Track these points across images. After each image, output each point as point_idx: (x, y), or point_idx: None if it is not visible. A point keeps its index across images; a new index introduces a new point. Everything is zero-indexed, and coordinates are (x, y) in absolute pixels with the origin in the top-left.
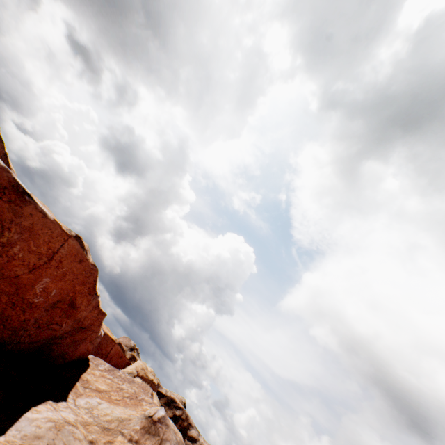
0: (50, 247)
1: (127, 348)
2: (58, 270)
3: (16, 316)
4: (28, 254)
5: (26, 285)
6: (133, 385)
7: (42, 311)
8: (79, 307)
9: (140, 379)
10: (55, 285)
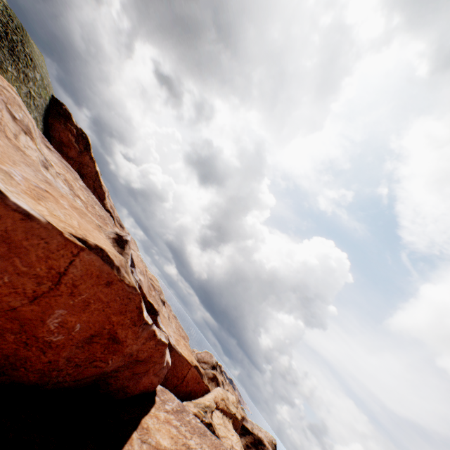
0: (51, 266)
1: (209, 366)
2: (75, 297)
3: (35, 357)
4: (18, 277)
5: (31, 320)
6: (203, 441)
7: (73, 349)
8: (124, 341)
9: (219, 412)
10: (77, 318)
